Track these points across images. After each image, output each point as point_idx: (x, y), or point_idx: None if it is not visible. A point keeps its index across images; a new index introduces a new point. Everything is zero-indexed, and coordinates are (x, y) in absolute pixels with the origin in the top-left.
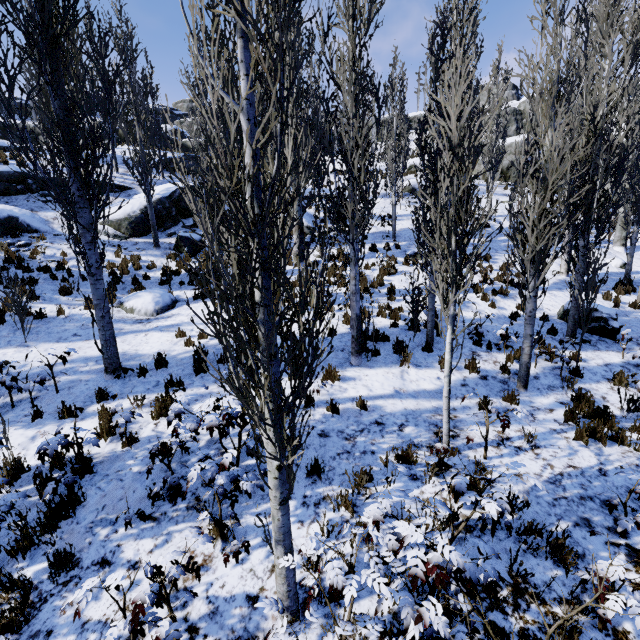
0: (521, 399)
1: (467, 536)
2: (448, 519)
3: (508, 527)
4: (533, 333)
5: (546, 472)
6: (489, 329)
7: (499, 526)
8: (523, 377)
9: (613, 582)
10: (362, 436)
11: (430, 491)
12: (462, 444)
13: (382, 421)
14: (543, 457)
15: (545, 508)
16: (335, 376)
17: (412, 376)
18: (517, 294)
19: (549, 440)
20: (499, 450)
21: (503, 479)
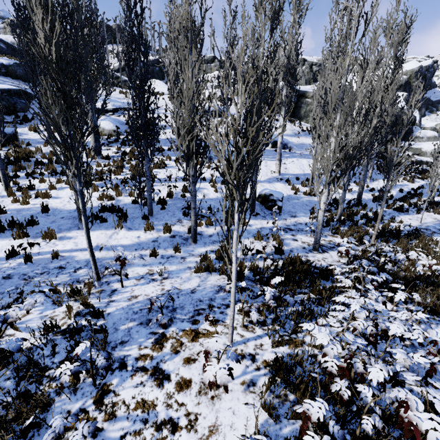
0: (187, 249)
1: (59, 338)
2: (46, 328)
3: (79, 329)
4: (196, 207)
5: (154, 293)
6: (204, 206)
7: (87, 329)
8: (192, 235)
9: (90, 356)
10: (40, 277)
11: (61, 311)
12: (116, 279)
13: (65, 266)
14: (164, 284)
15: (128, 315)
16: (53, 236)
17: (119, 236)
18: None
19: (179, 274)
20: (138, 281)
21: (121, 299)
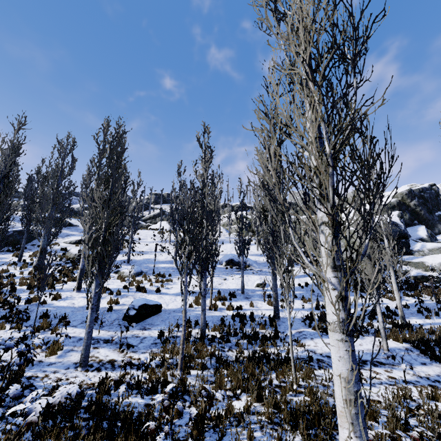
0: None
1: None
2: None
3: None
4: None
5: None
6: (51, 312)
7: None
8: None
9: None
10: None
11: None
12: None
13: None
14: None
15: None
16: None
17: None
18: (131, 295)
19: None
20: None
21: None
